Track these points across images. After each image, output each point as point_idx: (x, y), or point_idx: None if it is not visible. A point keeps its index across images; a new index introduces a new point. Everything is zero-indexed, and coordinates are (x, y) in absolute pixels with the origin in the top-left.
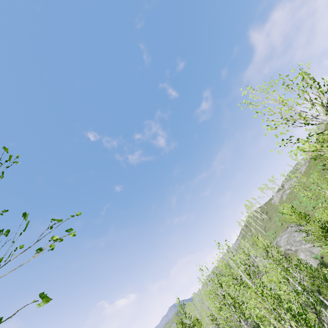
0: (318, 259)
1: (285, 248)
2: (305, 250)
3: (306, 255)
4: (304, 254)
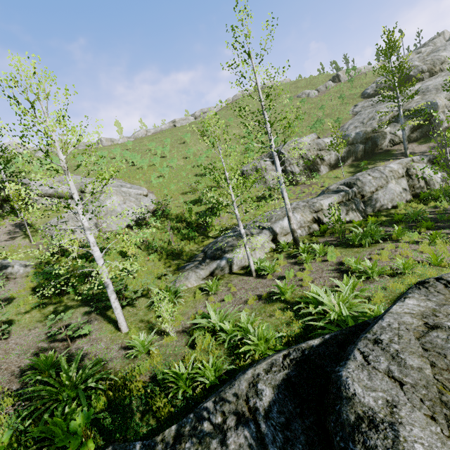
0: (150, 211)
1: (44, 189)
2: (126, 195)
3: (128, 201)
4: (121, 200)
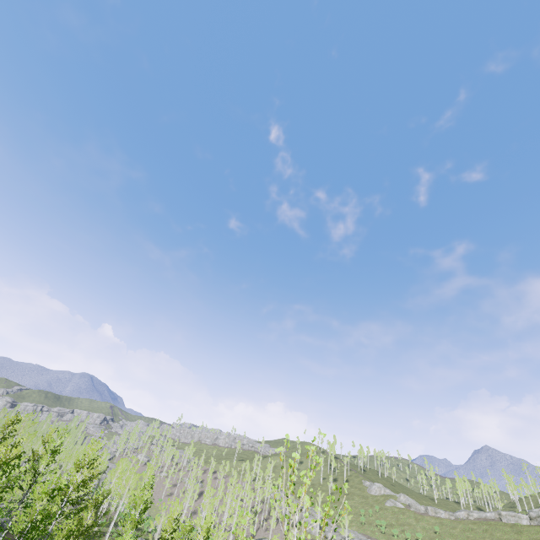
0: None
1: None
2: None
3: None
4: None
